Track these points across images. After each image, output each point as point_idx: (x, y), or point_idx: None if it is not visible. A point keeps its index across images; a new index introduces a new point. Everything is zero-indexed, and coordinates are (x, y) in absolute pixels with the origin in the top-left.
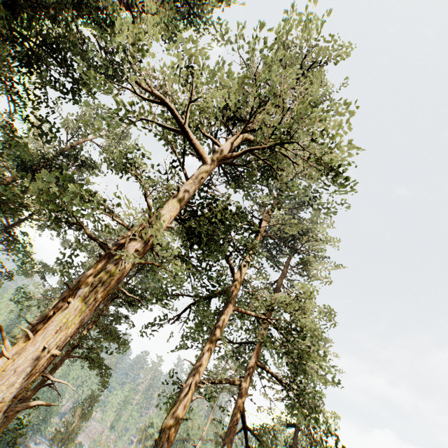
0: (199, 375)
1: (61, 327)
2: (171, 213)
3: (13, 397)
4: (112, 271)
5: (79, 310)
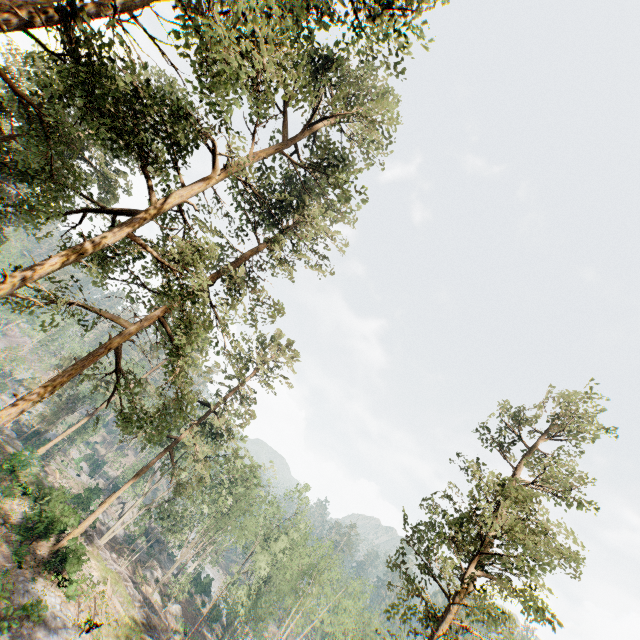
0: (32, 274)
1: None
2: None
3: None
4: None
5: None
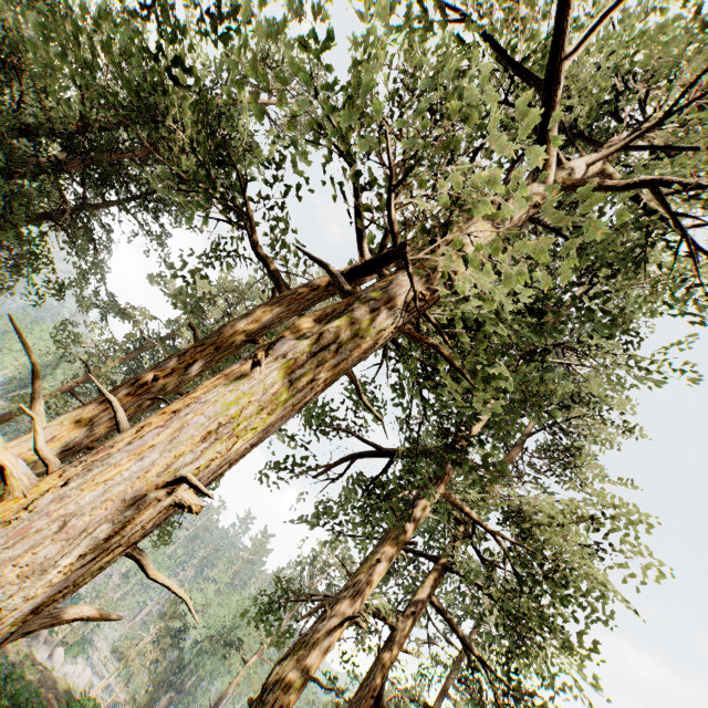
0: (361, 601)
1: (219, 426)
2: None
3: (29, 611)
4: (362, 323)
5: (271, 395)
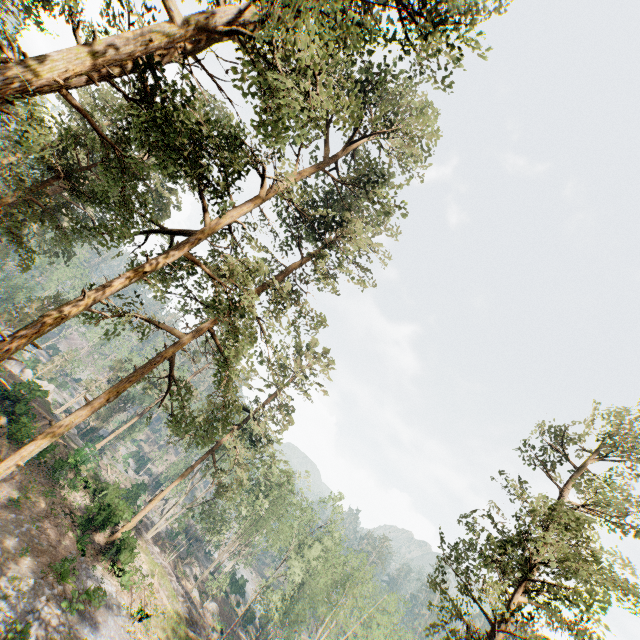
0: (105, 292)
1: None
2: (69, 64)
3: None
4: None
5: None
